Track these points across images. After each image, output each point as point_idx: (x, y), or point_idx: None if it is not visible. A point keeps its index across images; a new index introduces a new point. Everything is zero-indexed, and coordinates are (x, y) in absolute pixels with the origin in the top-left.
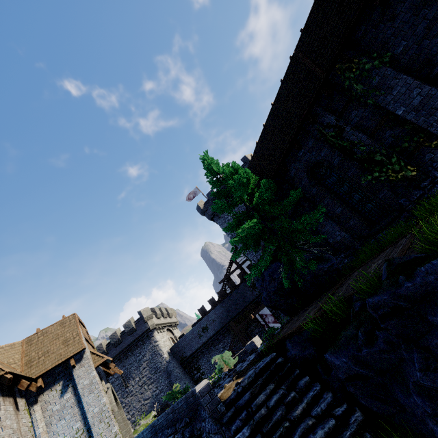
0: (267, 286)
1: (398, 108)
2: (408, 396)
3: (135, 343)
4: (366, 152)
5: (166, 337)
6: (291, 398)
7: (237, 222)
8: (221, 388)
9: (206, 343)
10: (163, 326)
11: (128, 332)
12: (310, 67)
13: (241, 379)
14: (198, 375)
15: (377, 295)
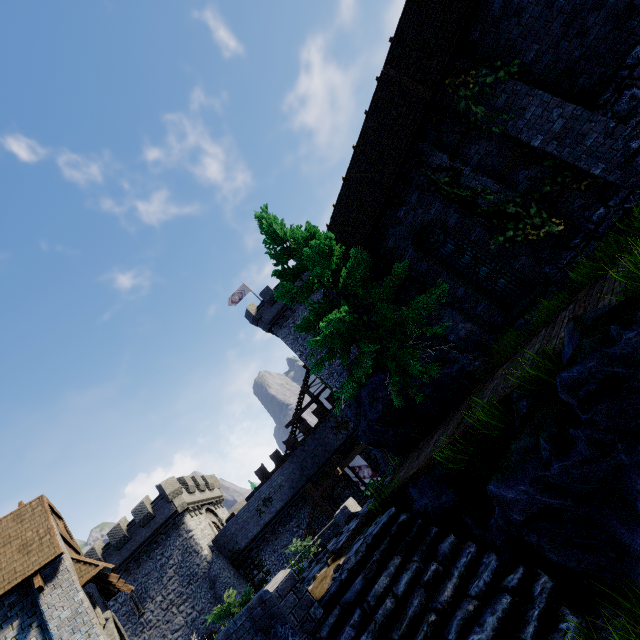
0: (367, 412)
1: (534, 137)
2: (637, 527)
3: (153, 539)
4: (494, 204)
5: (206, 523)
6: (433, 574)
7: (315, 318)
8: (307, 583)
9: (270, 524)
10: (199, 504)
11: (140, 521)
12: (408, 86)
13: (343, 559)
14: (260, 576)
15: (576, 365)
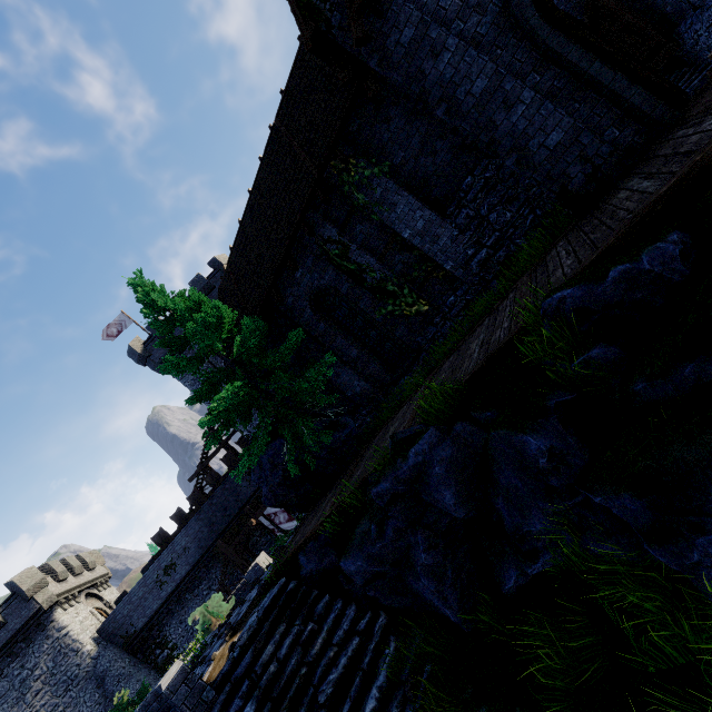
0: (269, 477)
1: (404, 230)
2: (418, 581)
3: (5, 653)
4: (377, 280)
5: (86, 612)
6: (309, 633)
7: (210, 386)
8: (208, 662)
9: (175, 593)
10: (75, 592)
11: None
12: (298, 154)
13: (239, 635)
14: (164, 655)
15: (380, 484)
